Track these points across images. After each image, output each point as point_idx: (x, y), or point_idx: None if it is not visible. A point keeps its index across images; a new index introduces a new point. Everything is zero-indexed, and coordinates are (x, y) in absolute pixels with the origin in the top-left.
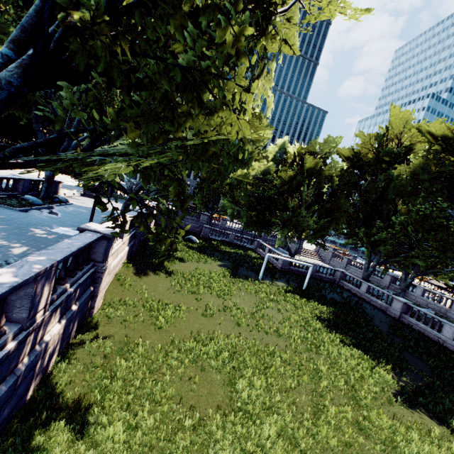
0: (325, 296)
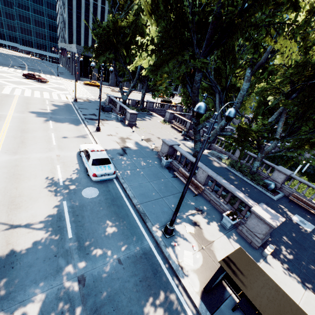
0: (313, 174)
